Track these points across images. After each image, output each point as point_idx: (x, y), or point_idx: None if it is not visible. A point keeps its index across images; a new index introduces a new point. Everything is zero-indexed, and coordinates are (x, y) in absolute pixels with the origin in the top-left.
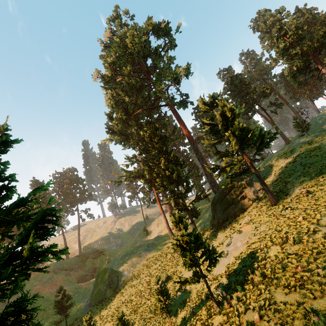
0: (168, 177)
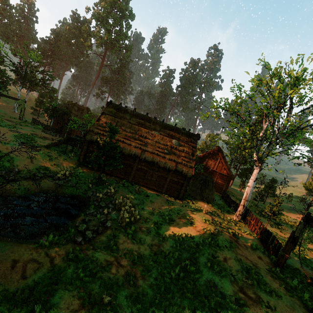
0: None
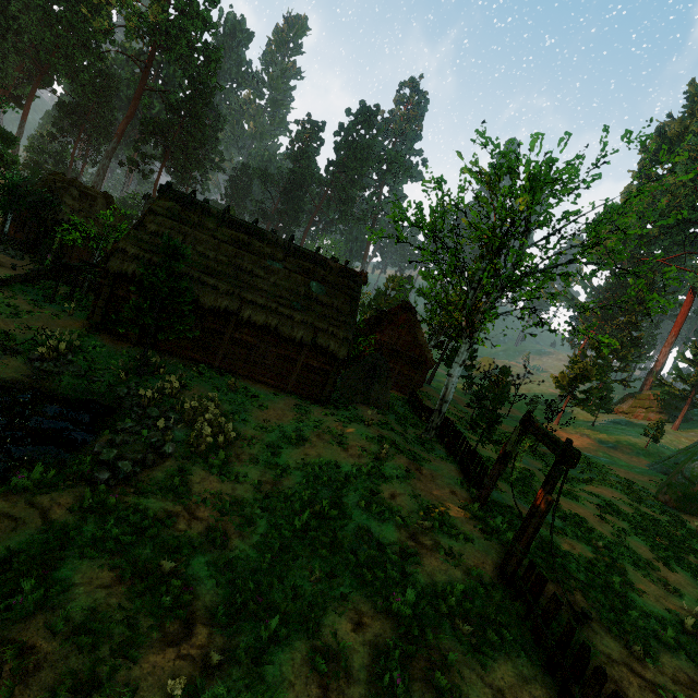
0: (616, 349)
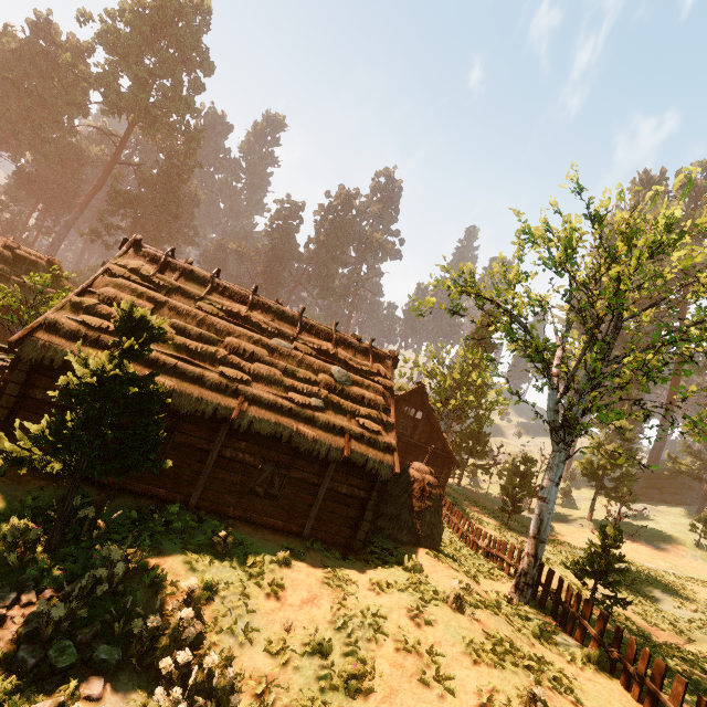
0: None
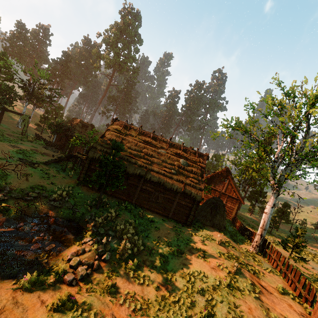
0: None
